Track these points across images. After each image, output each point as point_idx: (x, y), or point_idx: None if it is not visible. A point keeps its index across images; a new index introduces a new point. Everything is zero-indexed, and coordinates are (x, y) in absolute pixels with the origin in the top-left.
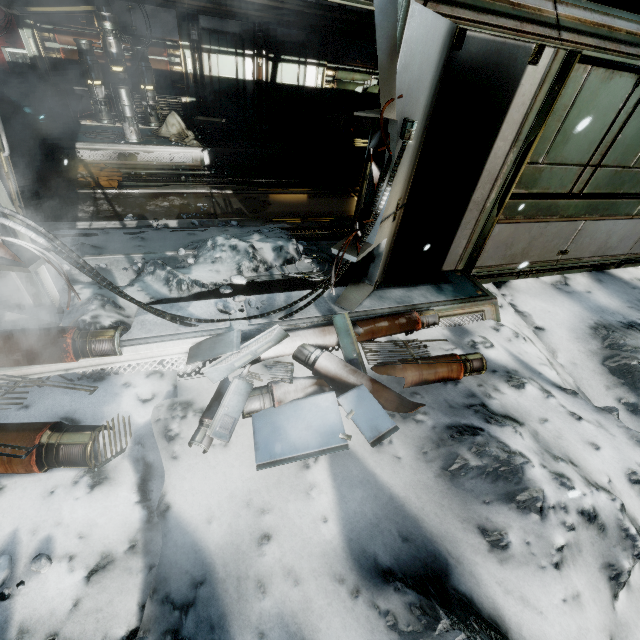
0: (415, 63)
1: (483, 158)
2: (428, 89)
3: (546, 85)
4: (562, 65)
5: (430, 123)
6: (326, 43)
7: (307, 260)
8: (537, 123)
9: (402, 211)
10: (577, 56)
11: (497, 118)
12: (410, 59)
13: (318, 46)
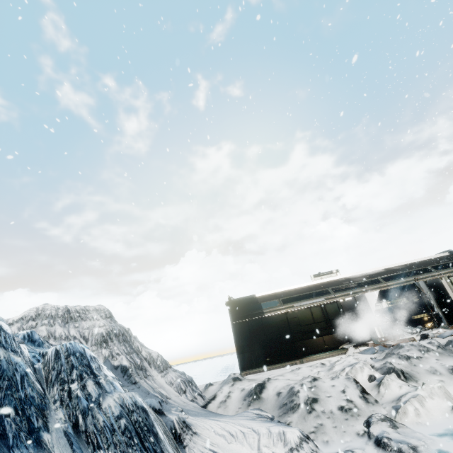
0: (422, 286)
1: (448, 294)
2: (426, 288)
3: (447, 281)
4: (447, 278)
5: (431, 292)
6: (383, 295)
7: (426, 327)
8: (452, 286)
9: (439, 307)
10: (448, 276)
11: (443, 288)
12: (421, 286)
13: (381, 297)
